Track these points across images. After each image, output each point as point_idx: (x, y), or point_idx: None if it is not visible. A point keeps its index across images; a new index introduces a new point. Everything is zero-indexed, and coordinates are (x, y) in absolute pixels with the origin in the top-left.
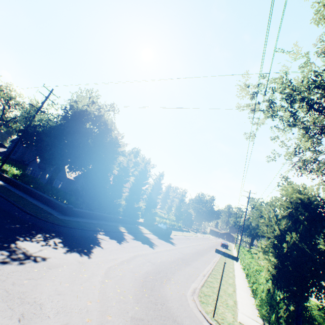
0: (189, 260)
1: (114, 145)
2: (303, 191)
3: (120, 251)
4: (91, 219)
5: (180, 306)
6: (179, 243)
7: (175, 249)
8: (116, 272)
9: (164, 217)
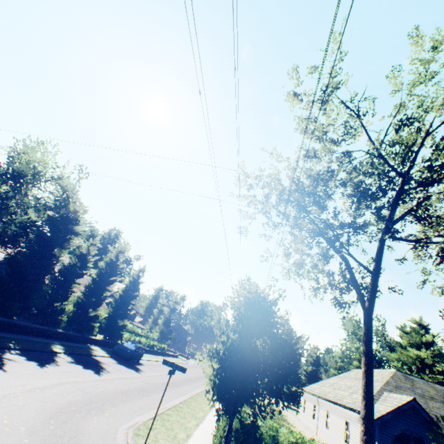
0: (152, 390)
1: (69, 222)
2: (249, 290)
3: (37, 375)
4: (2, 332)
5: (100, 439)
6: (150, 370)
7: (138, 377)
8: (13, 400)
9: (142, 333)
